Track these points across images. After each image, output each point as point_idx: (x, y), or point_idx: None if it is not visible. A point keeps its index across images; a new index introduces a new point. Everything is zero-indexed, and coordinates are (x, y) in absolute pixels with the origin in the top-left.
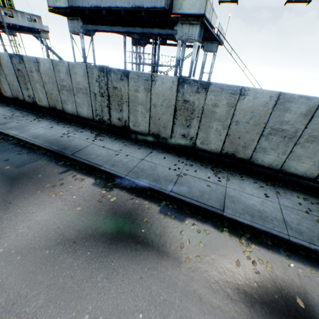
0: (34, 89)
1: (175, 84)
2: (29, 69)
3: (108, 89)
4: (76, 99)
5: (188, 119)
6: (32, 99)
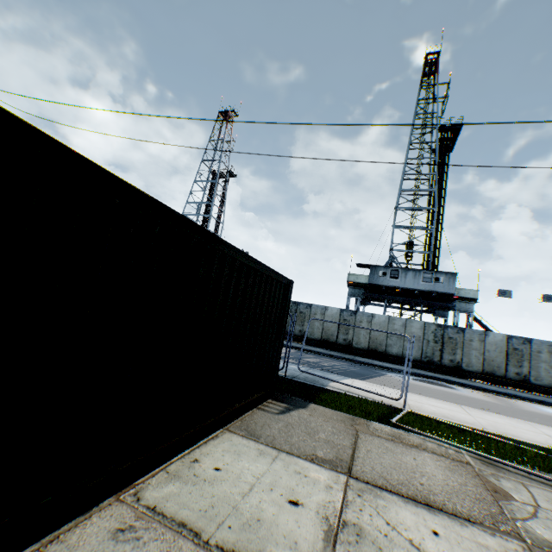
0: (355, 334)
1: (504, 338)
2: (358, 319)
3: (442, 338)
4: (405, 344)
5: (518, 361)
6: (347, 342)
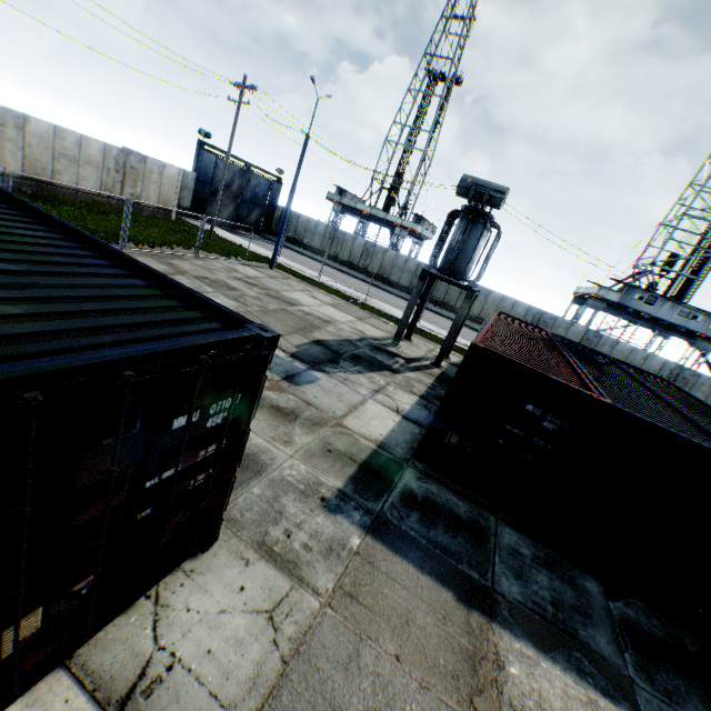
0: None
1: None
2: (601, 342)
3: (675, 377)
4: None
5: None
6: None
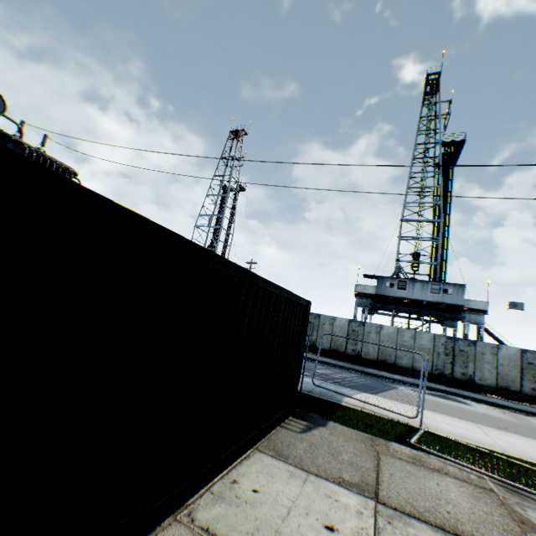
0: (364, 345)
1: (517, 352)
2: (367, 330)
3: (453, 351)
4: (414, 356)
5: (534, 376)
6: (356, 352)
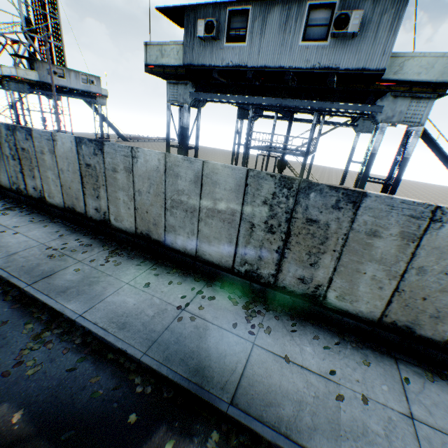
0: (111, 199)
1: None
2: (109, 165)
3: (290, 221)
4: (201, 228)
5: None
6: (102, 214)
